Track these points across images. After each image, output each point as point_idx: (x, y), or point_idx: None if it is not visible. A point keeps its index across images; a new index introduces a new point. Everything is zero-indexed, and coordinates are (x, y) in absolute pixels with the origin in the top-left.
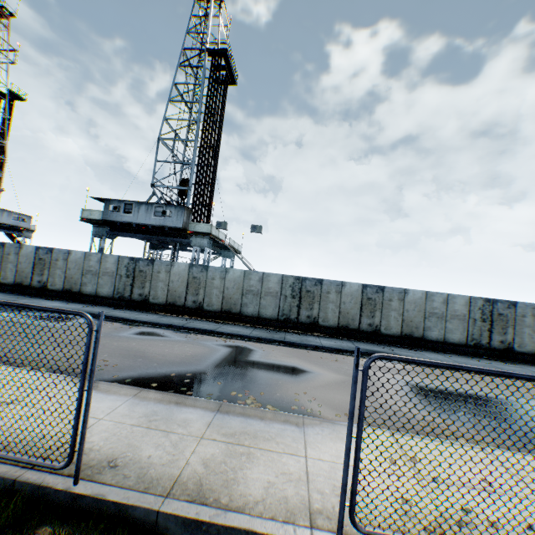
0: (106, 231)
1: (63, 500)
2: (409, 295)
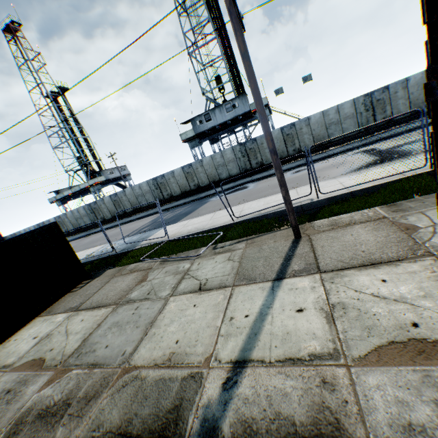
0: (197, 142)
1: (431, 174)
2: None
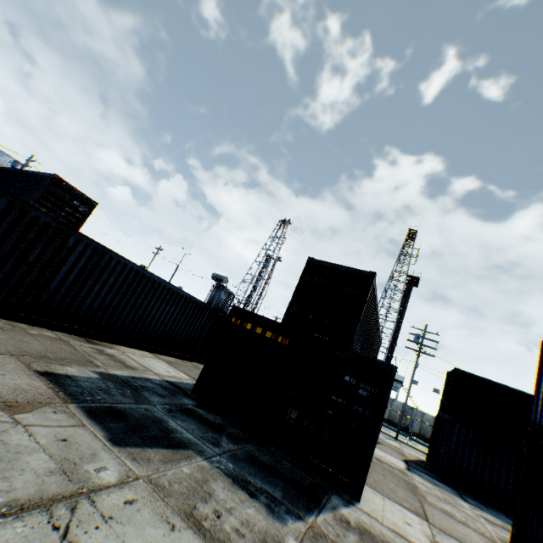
0: None
1: None
2: None
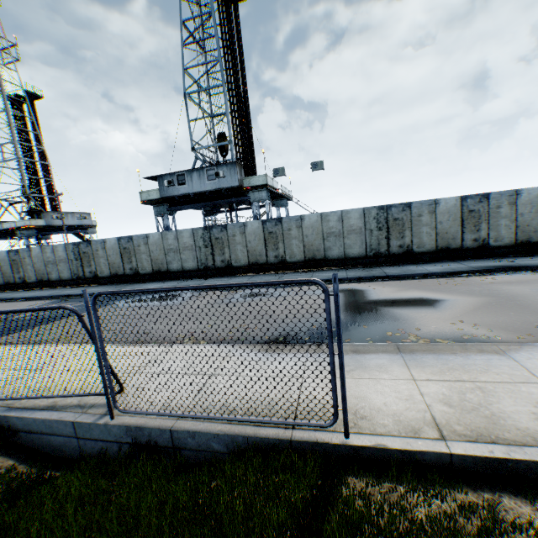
0: (166, 209)
1: (343, 452)
2: (521, 196)
